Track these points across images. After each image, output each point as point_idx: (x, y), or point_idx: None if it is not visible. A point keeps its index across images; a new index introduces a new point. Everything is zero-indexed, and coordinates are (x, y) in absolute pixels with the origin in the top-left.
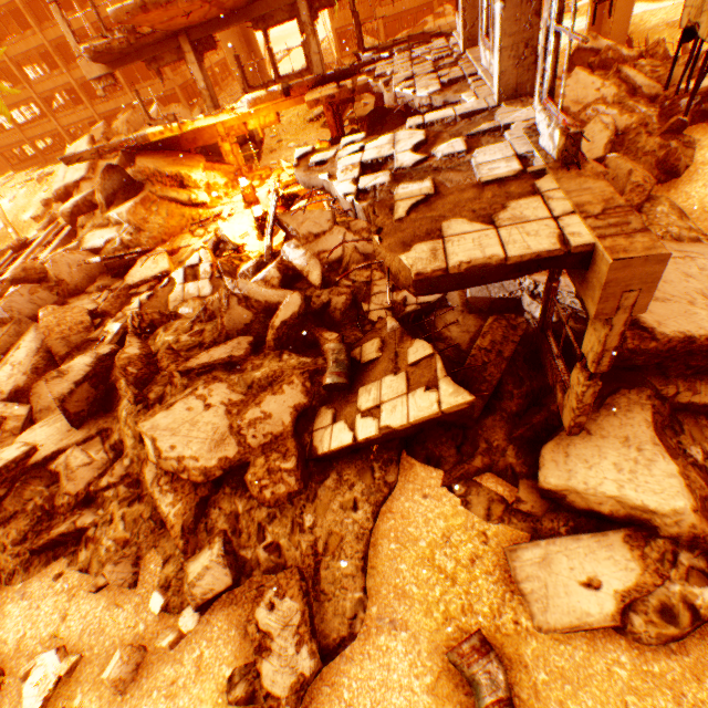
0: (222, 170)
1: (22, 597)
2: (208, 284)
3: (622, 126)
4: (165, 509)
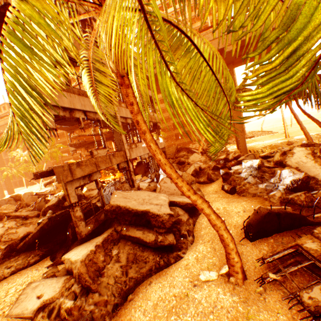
0: None
1: None
2: None
3: (203, 167)
4: None
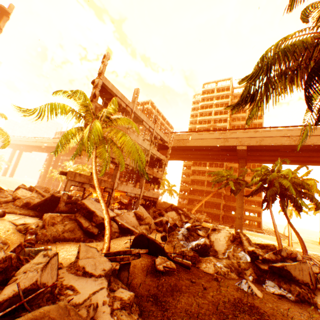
0: None
1: None
2: None
3: (170, 222)
4: (3, 199)
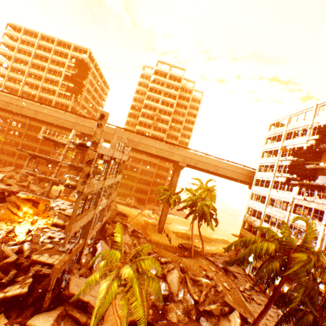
0: (35, 209)
1: None
2: None
3: (127, 251)
4: None
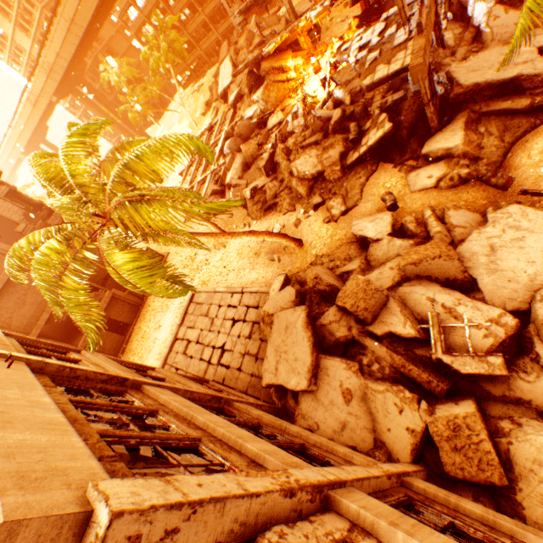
0: (300, 56)
1: (265, 220)
2: (302, 120)
3: None
4: (300, 191)
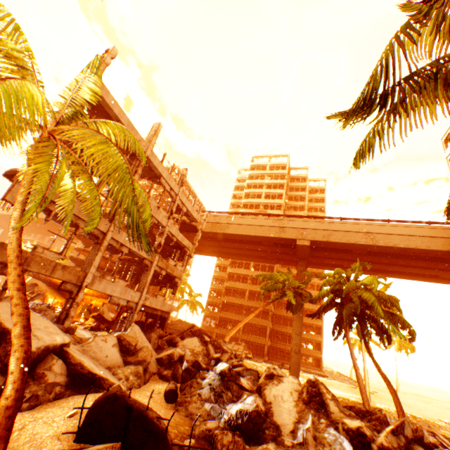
0: None
1: None
2: None
3: (187, 358)
4: None
